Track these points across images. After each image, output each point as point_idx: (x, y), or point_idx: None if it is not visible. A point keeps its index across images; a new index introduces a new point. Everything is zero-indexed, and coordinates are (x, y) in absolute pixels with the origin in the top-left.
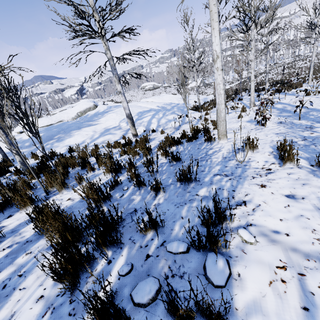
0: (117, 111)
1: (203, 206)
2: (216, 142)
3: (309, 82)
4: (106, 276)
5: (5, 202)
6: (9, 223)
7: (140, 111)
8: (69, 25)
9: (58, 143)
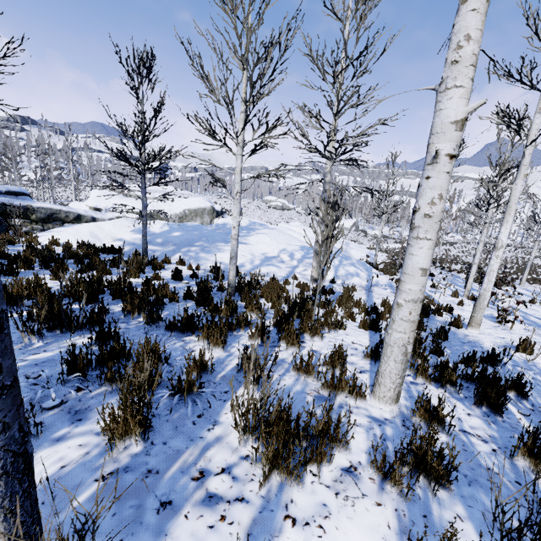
0: (268, 233)
1: (535, 388)
2: (463, 329)
3: (522, 283)
4: (511, 413)
5: (277, 323)
6: (317, 349)
7: (300, 244)
8: (324, 145)
9: (206, 254)
